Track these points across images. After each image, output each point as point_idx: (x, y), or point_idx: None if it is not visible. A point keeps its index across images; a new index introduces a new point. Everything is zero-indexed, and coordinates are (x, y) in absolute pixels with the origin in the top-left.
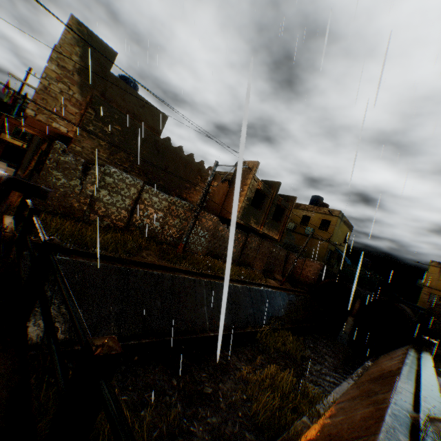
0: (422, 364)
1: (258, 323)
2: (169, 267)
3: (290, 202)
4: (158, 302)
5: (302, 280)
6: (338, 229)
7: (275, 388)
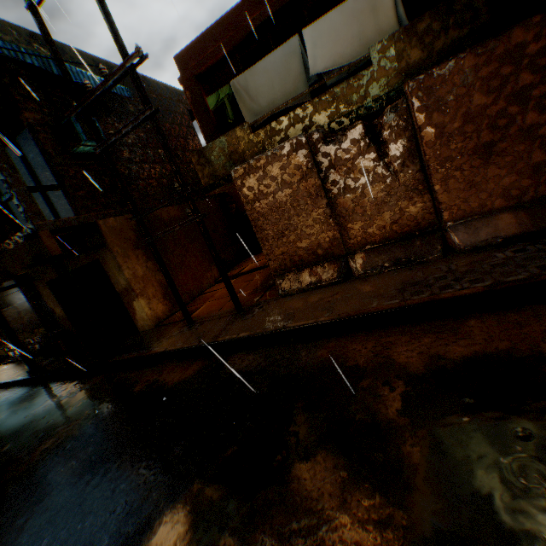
0: None
1: None
2: None
3: None
4: None
5: None
6: None
7: None
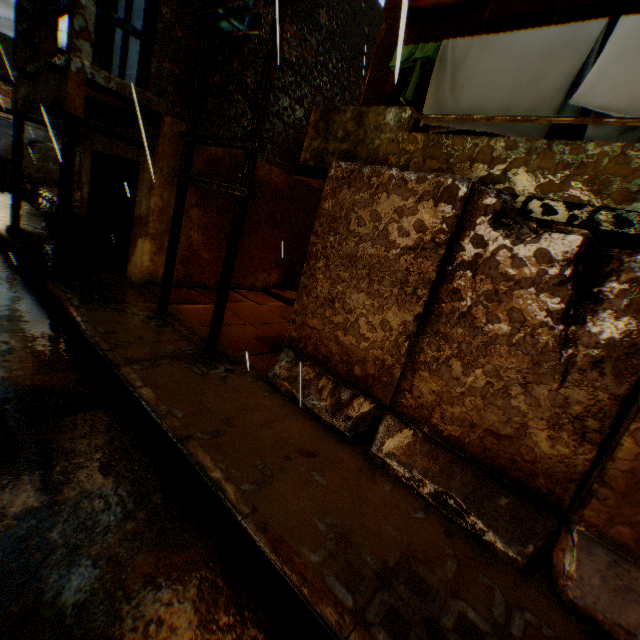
0: None
1: None
2: None
3: None
4: None
5: None
6: None
7: None
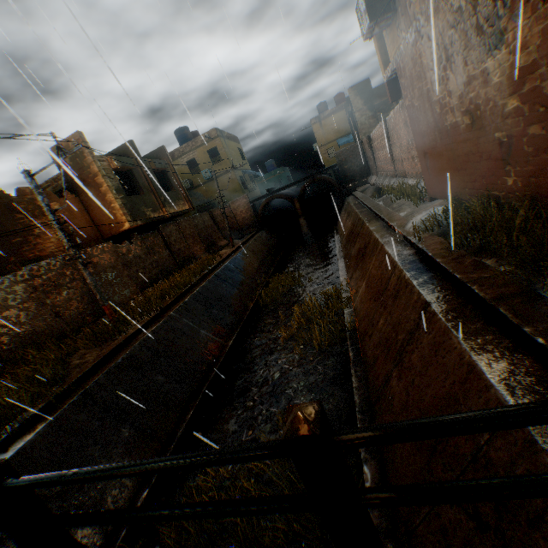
0: (367, 204)
1: (251, 294)
2: (125, 340)
3: (163, 158)
4: (158, 378)
5: (244, 226)
6: (229, 149)
7: (311, 318)
